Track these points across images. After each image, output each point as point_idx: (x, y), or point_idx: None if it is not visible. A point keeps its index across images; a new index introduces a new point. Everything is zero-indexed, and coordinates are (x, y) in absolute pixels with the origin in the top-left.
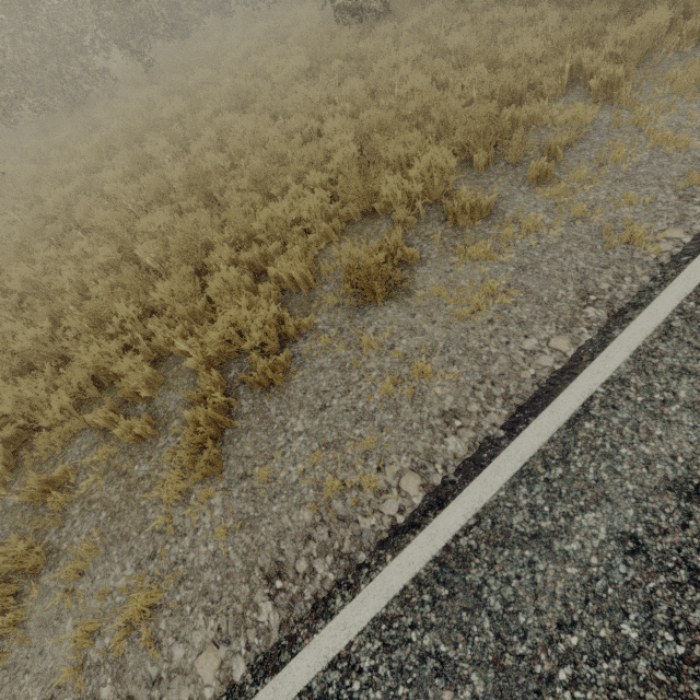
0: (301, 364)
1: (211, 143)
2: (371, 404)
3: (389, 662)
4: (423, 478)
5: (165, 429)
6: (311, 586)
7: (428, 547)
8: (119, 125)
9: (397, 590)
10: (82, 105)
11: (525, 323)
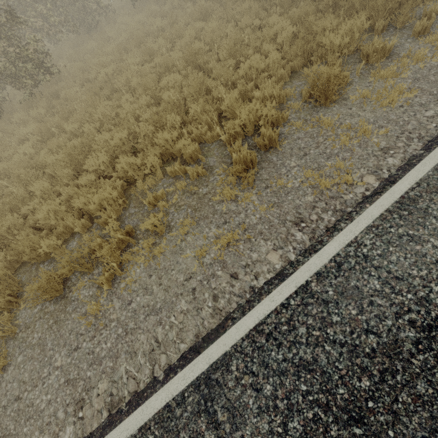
0: (285, 138)
1: (192, 39)
2: (334, 150)
3: (381, 240)
4: (376, 176)
5: (211, 173)
6: (322, 224)
7: (390, 198)
8: (125, 37)
9: (377, 215)
10: (95, 30)
11: (424, 104)
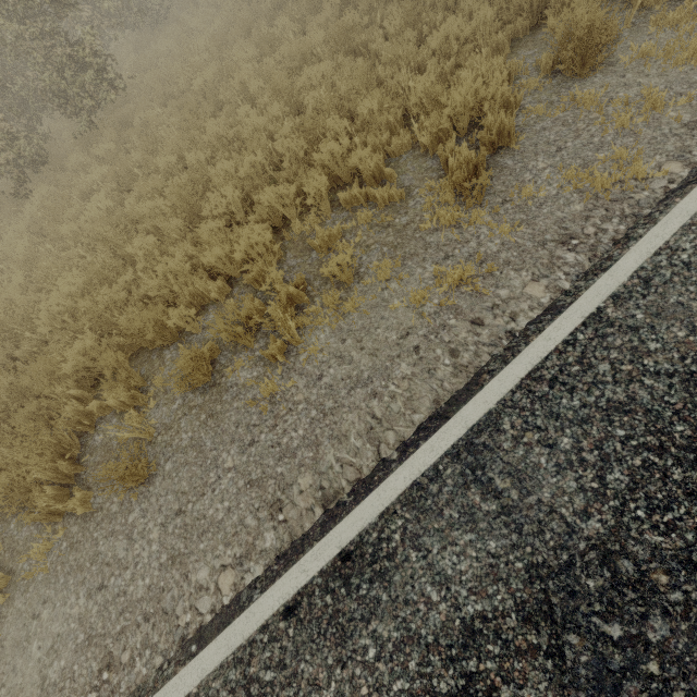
0: (521, 131)
1: (335, 11)
2: (606, 137)
3: None
4: (683, 162)
5: (409, 196)
6: (605, 237)
7: None
8: (219, 25)
9: (696, 210)
10: (164, 22)
11: None
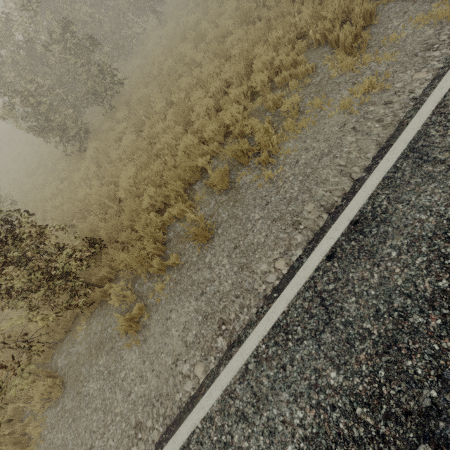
0: (376, 15)
1: (233, 9)
2: None
3: None
4: None
5: (316, 68)
6: None
7: None
8: (164, 43)
9: None
10: (131, 54)
11: None
